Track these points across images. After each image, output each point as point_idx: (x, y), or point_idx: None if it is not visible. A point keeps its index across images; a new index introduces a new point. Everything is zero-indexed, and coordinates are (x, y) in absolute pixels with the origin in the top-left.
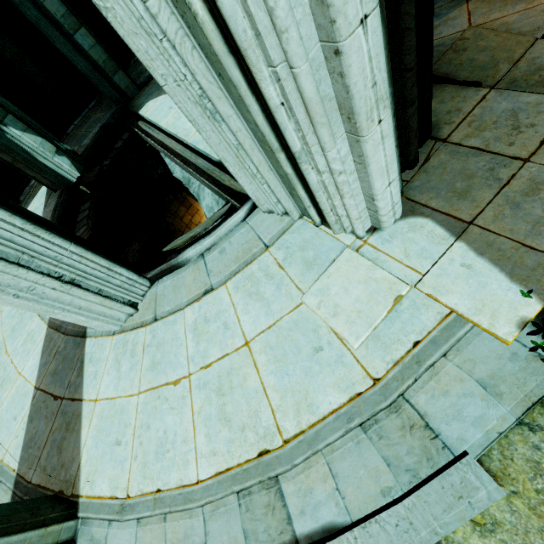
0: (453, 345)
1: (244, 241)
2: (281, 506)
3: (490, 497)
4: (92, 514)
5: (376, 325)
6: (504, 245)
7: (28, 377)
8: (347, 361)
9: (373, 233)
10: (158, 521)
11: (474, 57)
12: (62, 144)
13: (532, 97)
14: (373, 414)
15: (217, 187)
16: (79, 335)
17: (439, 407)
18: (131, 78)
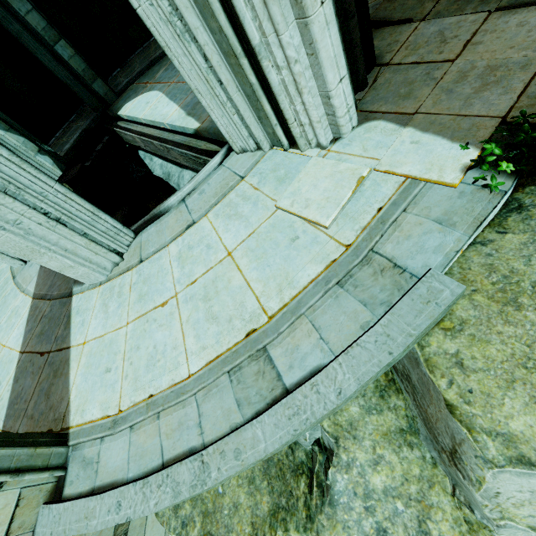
0: (411, 201)
1: (221, 179)
2: (271, 368)
3: (453, 294)
4: (83, 438)
5: (344, 204)
6: (444, 120)
7: (13, 346)
8: (321, 240)
9: (335, 142)
10: (151, 421)
11: (404, 2)
12: (44, 145)
13: (453, 19)
14: (348, 271)
15: (194, 152)
16: (65, 296)
17: (404, 249)
18: (109, 86)
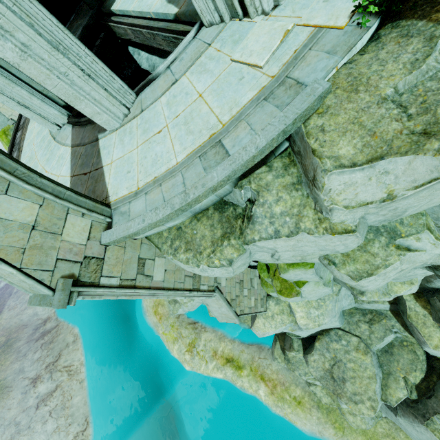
0: (315, 43)
1: (195, 48)
2: (223, 149)
3: (323, 88)
4: (119, 205)
5: (274, 50)
6: None
7: (65, 175)
8: (257, 76)
9: (275, 9)
10: (157, 188)
11: None
12: None
13: None
14: (271, 91)
15: (174, 34)
16: (94, 141)
17: (305, 72)
18: None
